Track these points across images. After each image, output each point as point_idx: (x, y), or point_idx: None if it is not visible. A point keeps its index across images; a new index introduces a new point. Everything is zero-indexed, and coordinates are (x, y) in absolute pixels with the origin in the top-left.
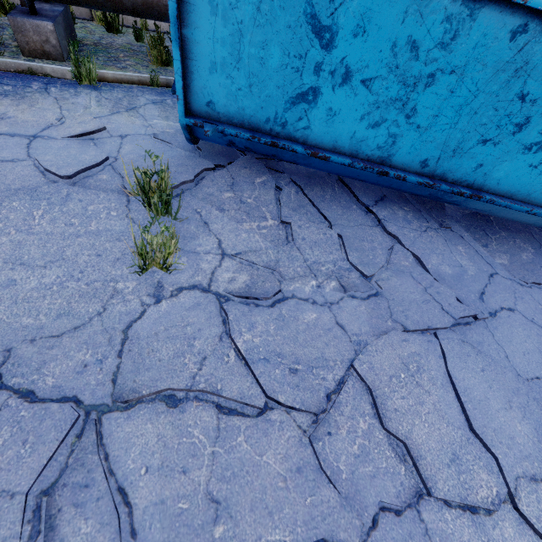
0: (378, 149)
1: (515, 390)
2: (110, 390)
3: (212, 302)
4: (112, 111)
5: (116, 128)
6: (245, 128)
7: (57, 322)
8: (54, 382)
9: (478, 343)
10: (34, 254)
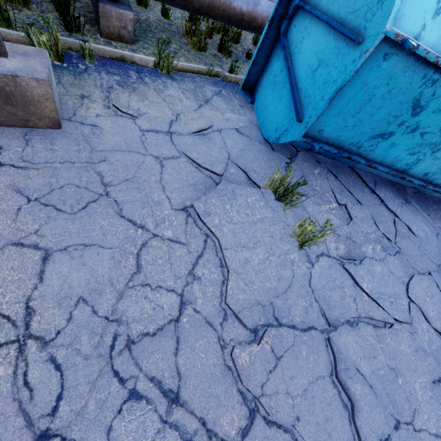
0: (406, 165)
1: None
2: (324, 321)
3: (336, 264)
4: (198, 104)
5: (211, 122)
6: (333, 146)
7: (280, 284)
8: (300, 319)
9: None
10: (244, 239)
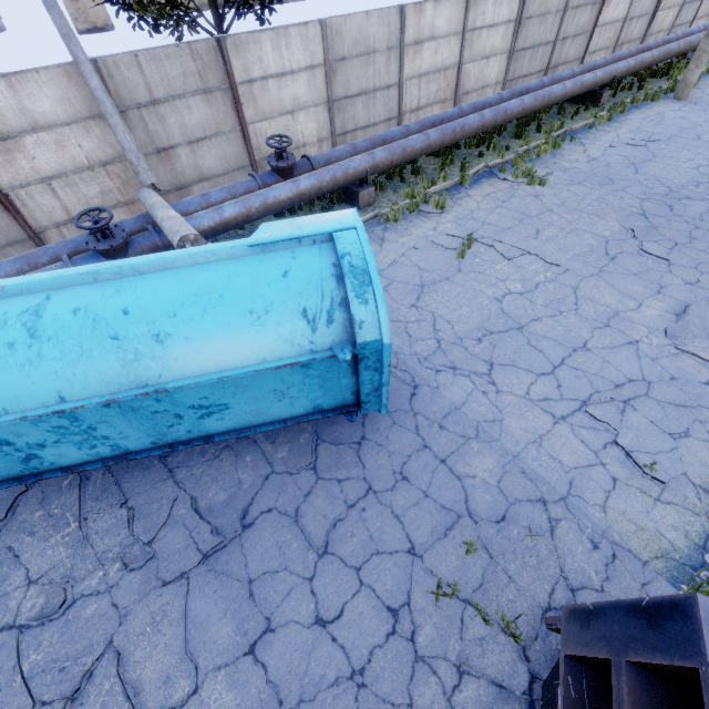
0: (115, 451)
1: (235, 598)
2: None
3: (14, 637)
4: None
5: None
6: (13, 478)
7: None
8: None
9: (226, 563)
10: None
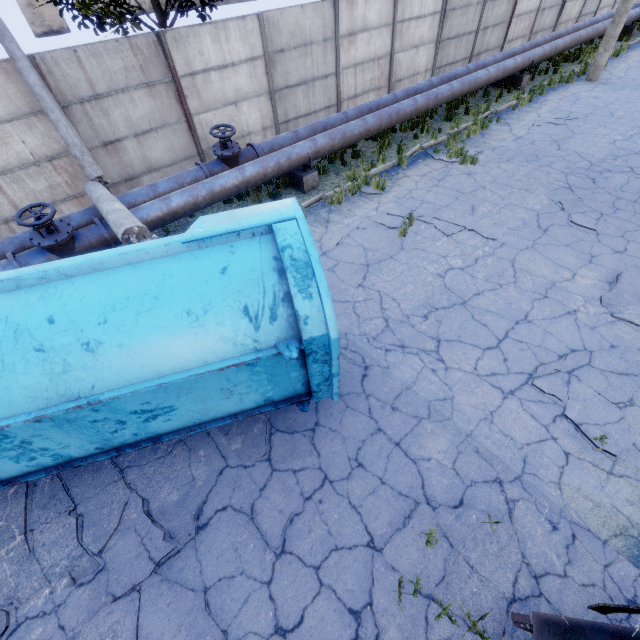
0: (57, 460)
1: (189, 611)
2: None
3: None
4: None
5: None
6: None
7: None
8: None
9: (180, 571)
10: None
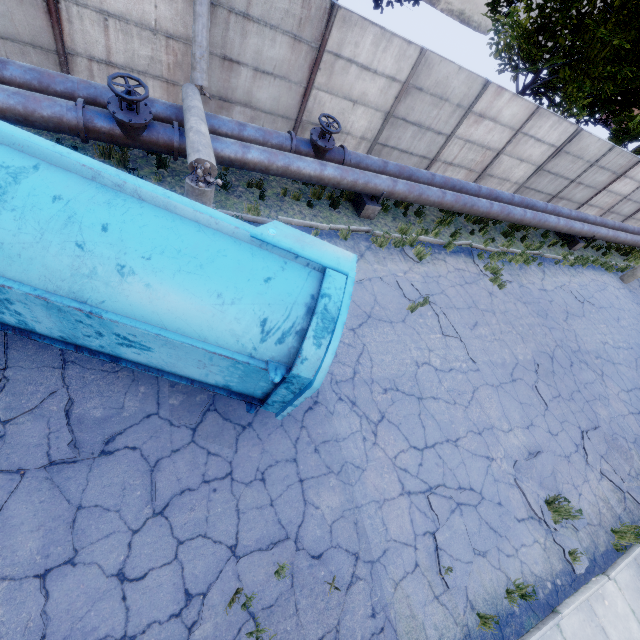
0: (20, 324)
1: (56, 517)
2: None
3: None
4: None
5: None
6: None
7: None
8: None
9: (67, 479)
10: None
